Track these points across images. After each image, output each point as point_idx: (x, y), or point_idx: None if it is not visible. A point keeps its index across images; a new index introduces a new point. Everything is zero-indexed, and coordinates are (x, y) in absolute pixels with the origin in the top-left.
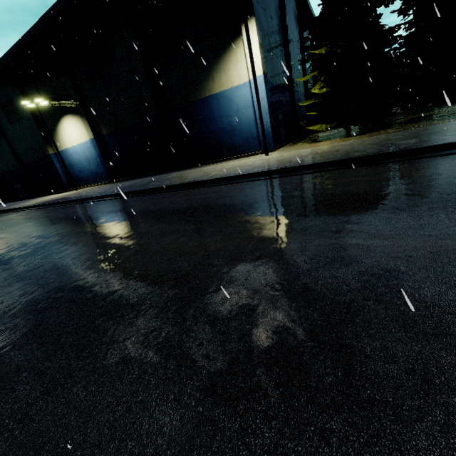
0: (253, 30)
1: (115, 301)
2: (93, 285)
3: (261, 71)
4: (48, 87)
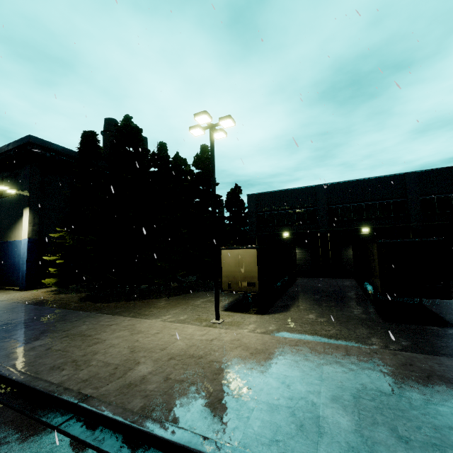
0: (27, 213)
1: None
2: None
3: (27, 236)
4: None
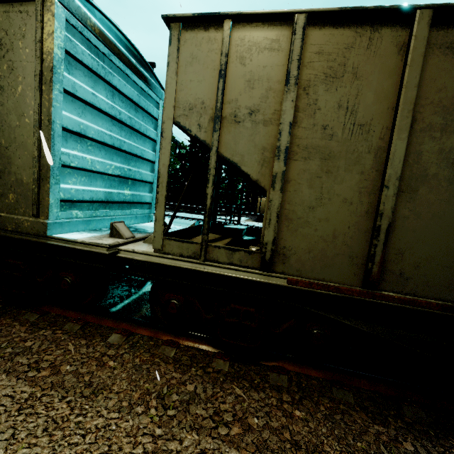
0: None
1: None
2: None
3: None
4: None
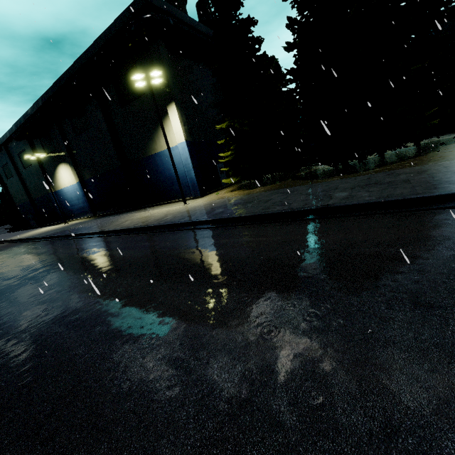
0: (174, 110)
1: None
2: None
3: (183, 139)
4: (49, 143)
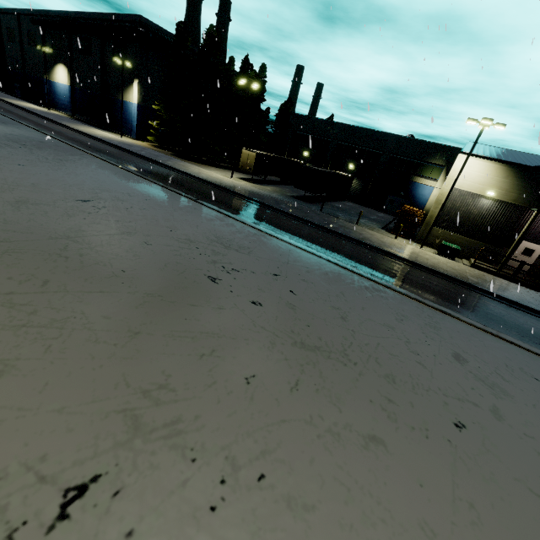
0: (137, 84)
1: None
2: None
3: (137, 102)
4: (58, 42)
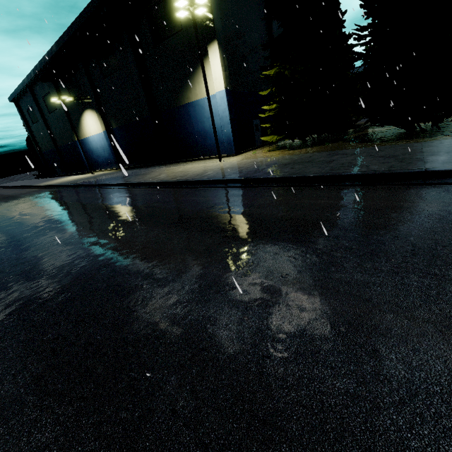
0: (216, 51)
1: (1, 255)
2: (4, 247)
3: (223, 87)
4: (74, 85)
